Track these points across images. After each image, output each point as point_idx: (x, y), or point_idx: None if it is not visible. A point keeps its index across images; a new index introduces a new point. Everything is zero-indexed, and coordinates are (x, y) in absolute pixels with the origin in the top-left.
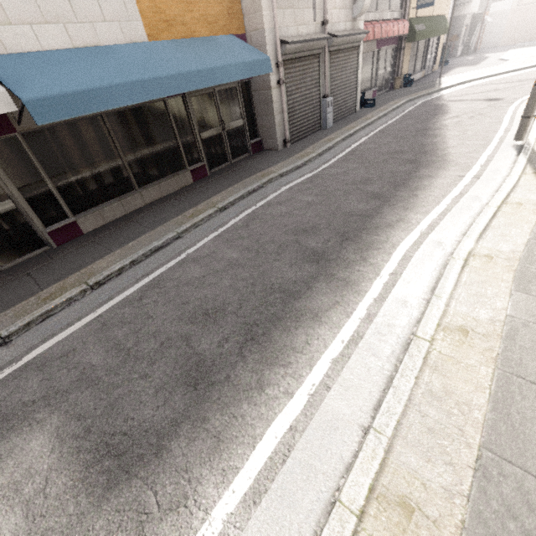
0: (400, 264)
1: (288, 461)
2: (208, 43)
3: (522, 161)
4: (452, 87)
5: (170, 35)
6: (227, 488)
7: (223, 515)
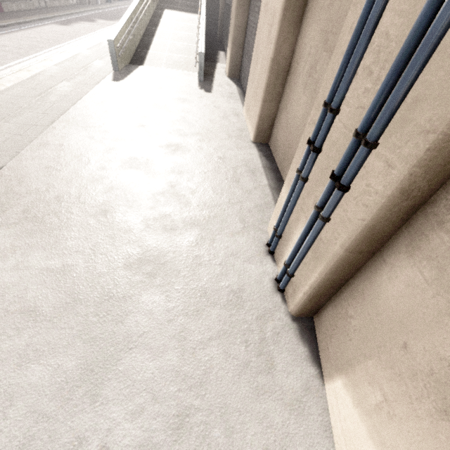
0: None
1: None
2: None
3: None
4: None
5: None
6: None
7: None
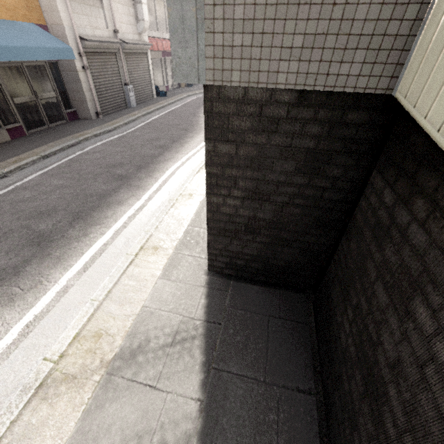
0: (169, 176)
1: (103, 254)
2: (9, 25)
3: None
4: None
5: None
6: (67, 272)
7: (66, 280)
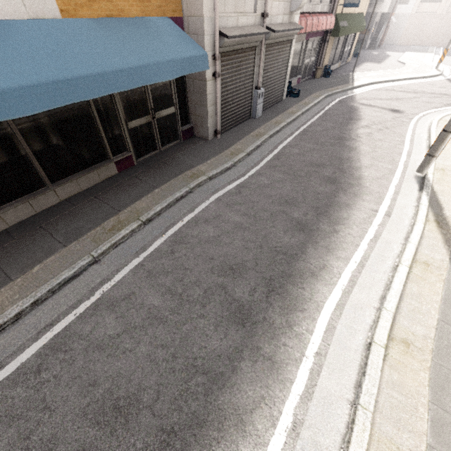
0: (324, 338)
1: None
2: (138, 26)
3: (425, 202)
4: (363, 86)
5: (91, 12)
6: None
7: None
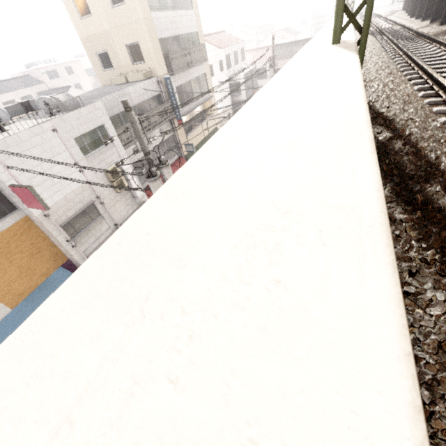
0: None
1: None
2: (46, 287)
3: None
4: None
5: (23, 297)
6: None
7: None
